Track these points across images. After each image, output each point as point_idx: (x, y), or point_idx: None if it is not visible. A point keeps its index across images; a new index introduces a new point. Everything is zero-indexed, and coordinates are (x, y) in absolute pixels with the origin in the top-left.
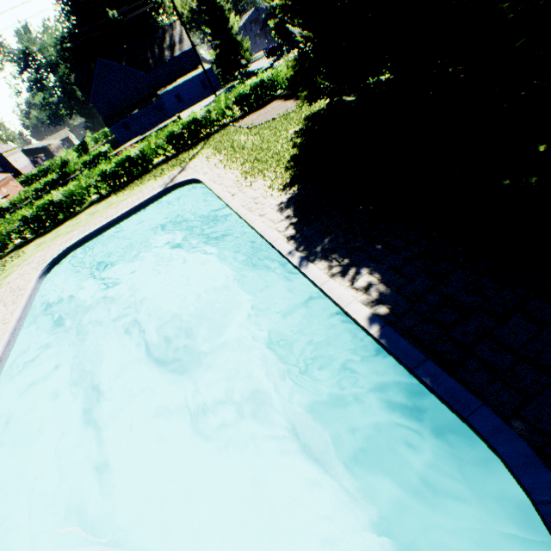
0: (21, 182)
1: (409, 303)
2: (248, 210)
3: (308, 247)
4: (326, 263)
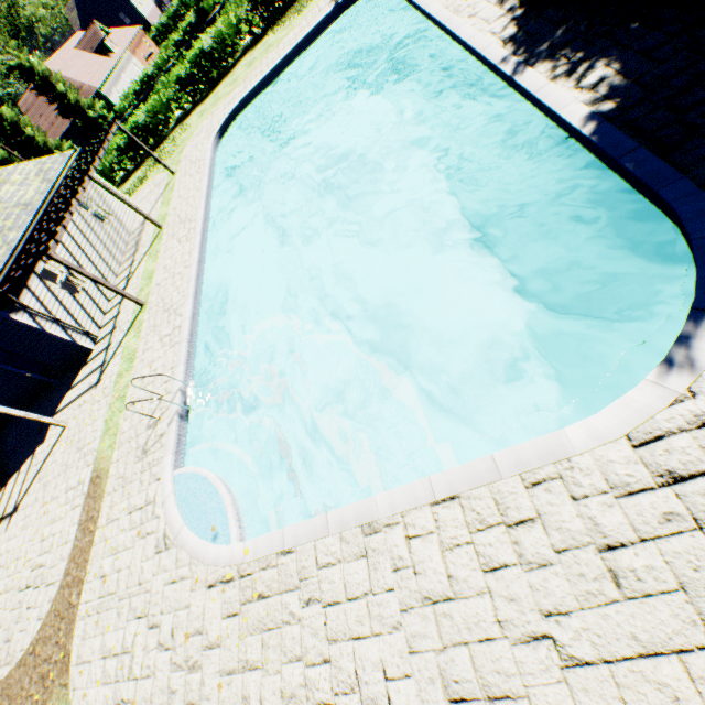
0: (153, 39)
1: (646, 93)
2: (453, 13)
3: (530, 48)
4: (550, 65)
